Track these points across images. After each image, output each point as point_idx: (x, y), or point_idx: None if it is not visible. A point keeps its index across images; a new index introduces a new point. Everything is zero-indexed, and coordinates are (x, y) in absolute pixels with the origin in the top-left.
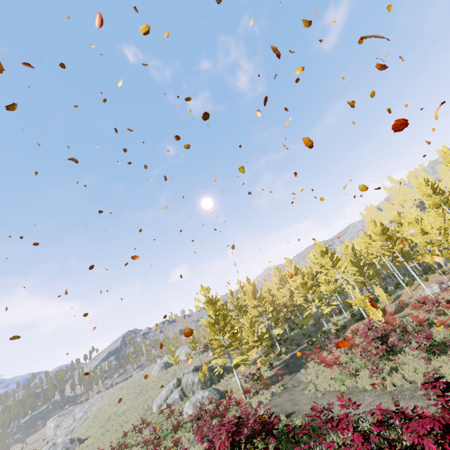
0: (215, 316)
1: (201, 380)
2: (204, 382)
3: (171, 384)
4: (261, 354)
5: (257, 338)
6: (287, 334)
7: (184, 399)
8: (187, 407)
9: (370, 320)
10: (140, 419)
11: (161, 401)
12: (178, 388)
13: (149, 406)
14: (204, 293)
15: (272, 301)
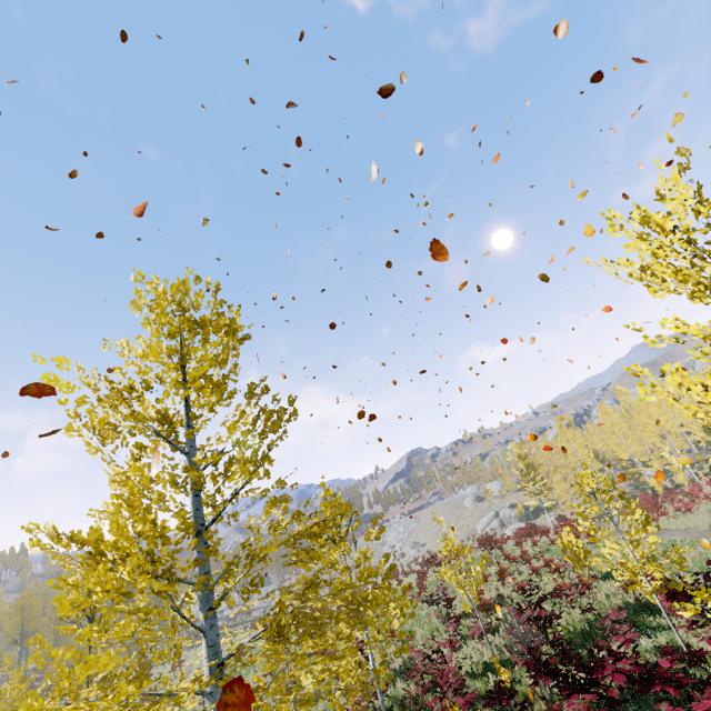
0: (525, 469)
1: (517, 515)
2: (520, 517)
3: (490, 515)
4: (574, 501)
5: (569, 488)
6: (616, 484)
7: (503, 527)
8: (507, 532)
9: (694, 485)
10: (468, 536)
11: (483, 526)
12: (497, 519)
13: (472, 528)
14: (514, 449)
15: (594, 450)
